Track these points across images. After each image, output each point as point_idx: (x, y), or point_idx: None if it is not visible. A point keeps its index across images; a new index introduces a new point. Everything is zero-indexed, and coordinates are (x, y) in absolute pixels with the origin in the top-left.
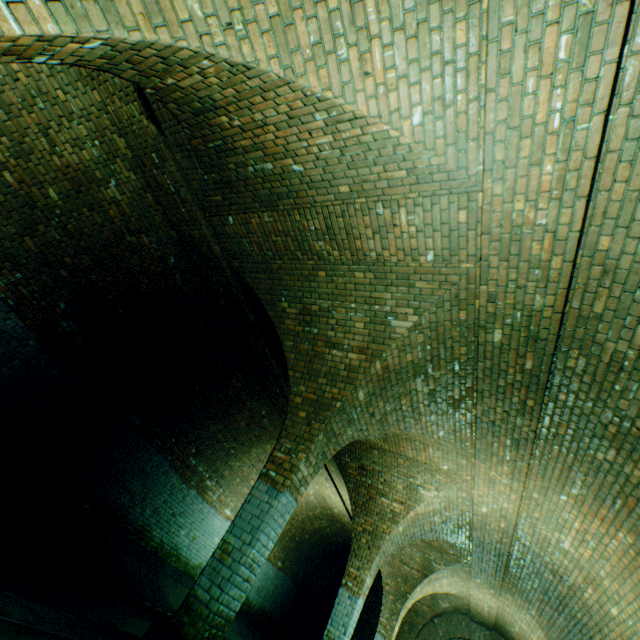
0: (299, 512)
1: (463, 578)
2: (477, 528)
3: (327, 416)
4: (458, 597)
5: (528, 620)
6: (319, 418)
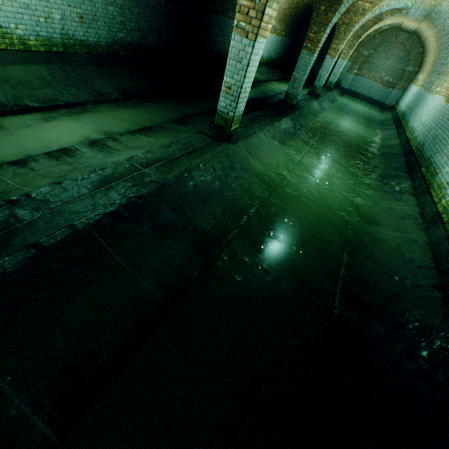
0: (295, 0)
1: (401, 18)
2: (417, 4)
3: (336, 9)
4: (395, 23)
5: (431, 34)
6: (332, 11)
